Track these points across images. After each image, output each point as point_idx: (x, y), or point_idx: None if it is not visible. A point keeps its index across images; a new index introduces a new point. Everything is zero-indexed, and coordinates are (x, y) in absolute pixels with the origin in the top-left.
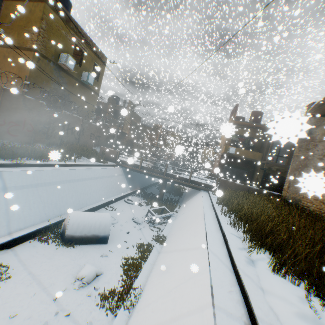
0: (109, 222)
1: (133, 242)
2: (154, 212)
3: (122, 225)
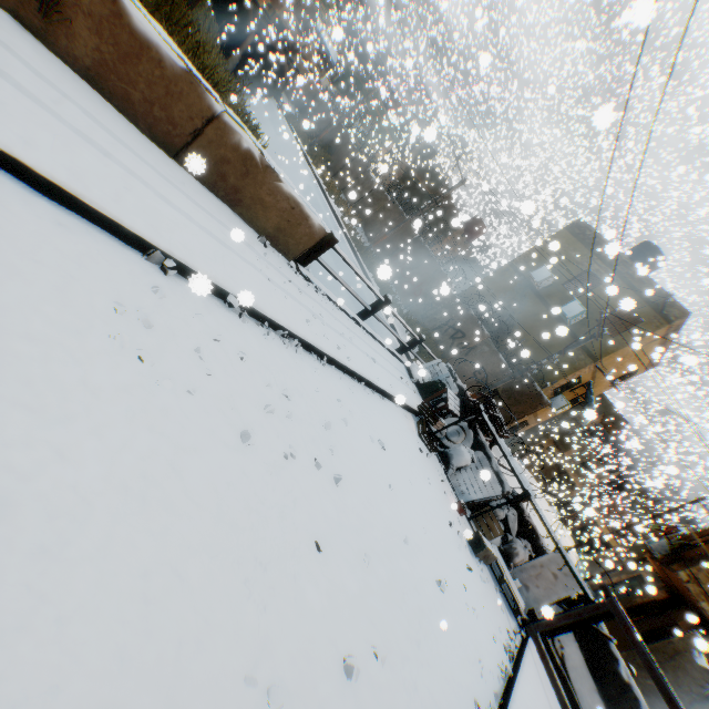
0: None
1: None
2: None
3: None
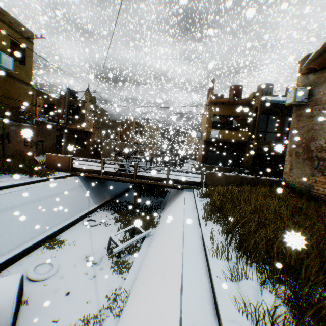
0: (12, 299)
1: (72, 317)
2: (125, 232)
3: (62, 276)
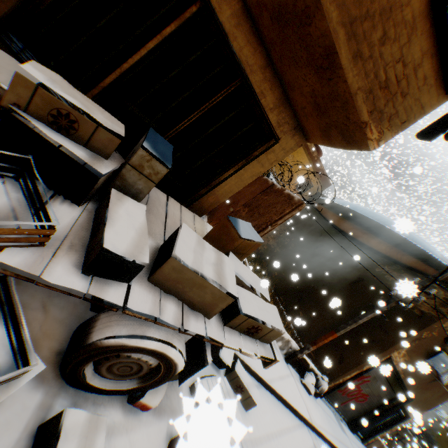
0: None
1: None
2: None
3: None
